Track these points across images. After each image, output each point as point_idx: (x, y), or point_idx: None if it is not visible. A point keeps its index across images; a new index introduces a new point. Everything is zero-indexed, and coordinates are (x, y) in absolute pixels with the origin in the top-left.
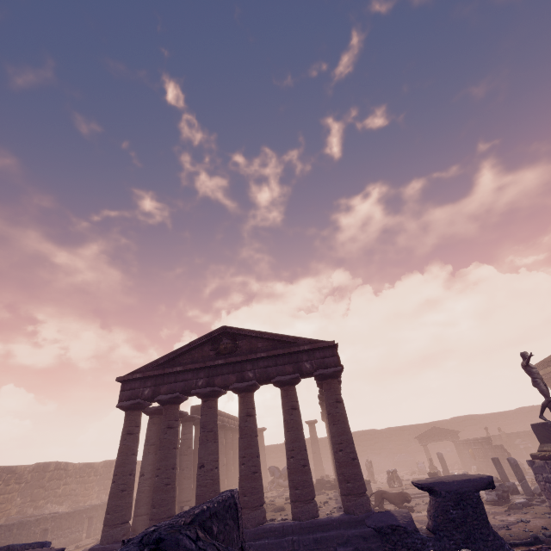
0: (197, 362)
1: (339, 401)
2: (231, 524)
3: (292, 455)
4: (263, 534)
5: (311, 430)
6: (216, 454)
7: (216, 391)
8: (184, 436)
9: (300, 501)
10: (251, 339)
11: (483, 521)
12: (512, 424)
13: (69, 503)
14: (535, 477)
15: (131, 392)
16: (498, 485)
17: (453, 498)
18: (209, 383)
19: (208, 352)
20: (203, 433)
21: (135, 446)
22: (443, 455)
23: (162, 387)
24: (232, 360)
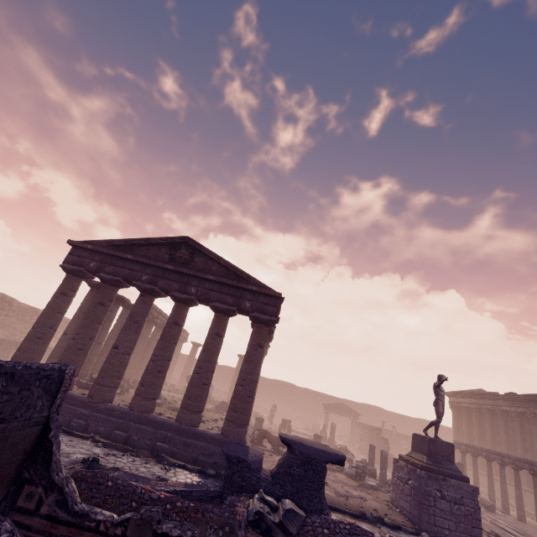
0: (149, 258)
1: (261, 346)
2: (36, 392)
3: (198, 371)
4: (145, 421)
5: (239, 362)
6: (133, 343)
7: (156, 291)
8: (120, 320)
9: (187, 409)
10: (209, 260)
11: (317, 486)
12: (407, 428)
13: (5, 332)
14: (392, 472)
15: (78, 258)
16: (362, 465)
17: (302, 459)
18: (152, 281)
19: (164, 254)
20: (129, 321)
21: (65, 307)
22: (339, 427)
23: (108, 267)
24: (181, 270)
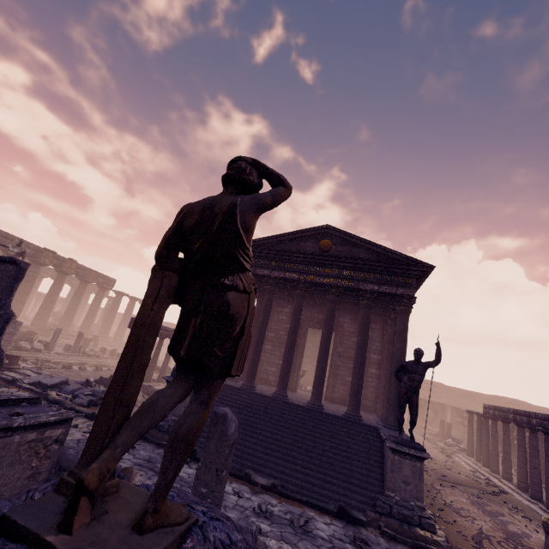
0: None
1: None
2: None
3: None
4: None
5: None
6: None
7: None
8: None
9: None
10: None
11: None
12: None
13: None
14: None
15: None
16: (24, 336)
17: None
18: None
19: None
20: None
21: None
22: None
23: None
24: None
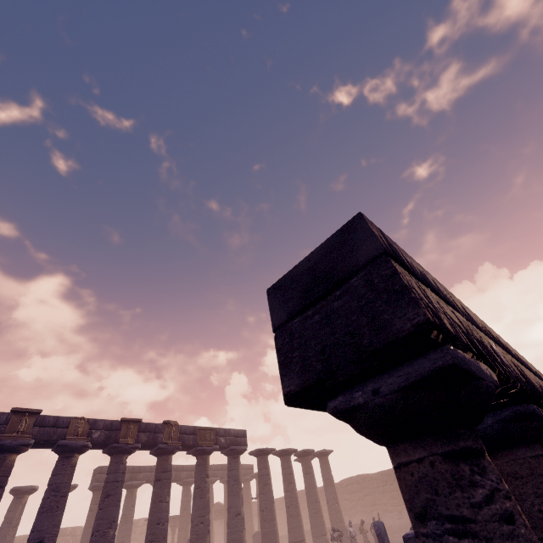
0: None
1: None
2: None
3: None
4: None
5: None
6: None
7: None
8: None
9: None
10: None
11: None
12: None
13: None
14: None
15: None
16: None
17: None
18: None
19: None
20: None
21: None
22: None
23: None
24: None
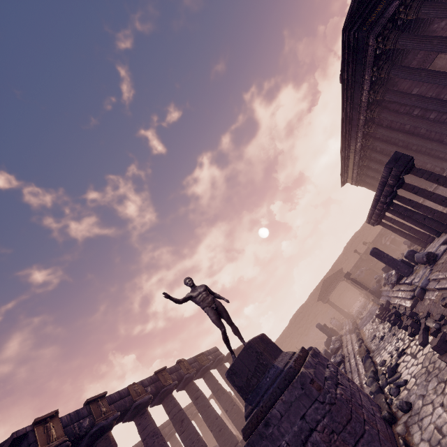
0: None
1: None
2: None
3: None
4: None
5: None
6: None
7: None
8: None
9: None
10: None
11: None
12: None
13: None
14: None
15: None
16: None
17: None
18: None
19: None
20: None
21: None
22: None
23: None
24: None
